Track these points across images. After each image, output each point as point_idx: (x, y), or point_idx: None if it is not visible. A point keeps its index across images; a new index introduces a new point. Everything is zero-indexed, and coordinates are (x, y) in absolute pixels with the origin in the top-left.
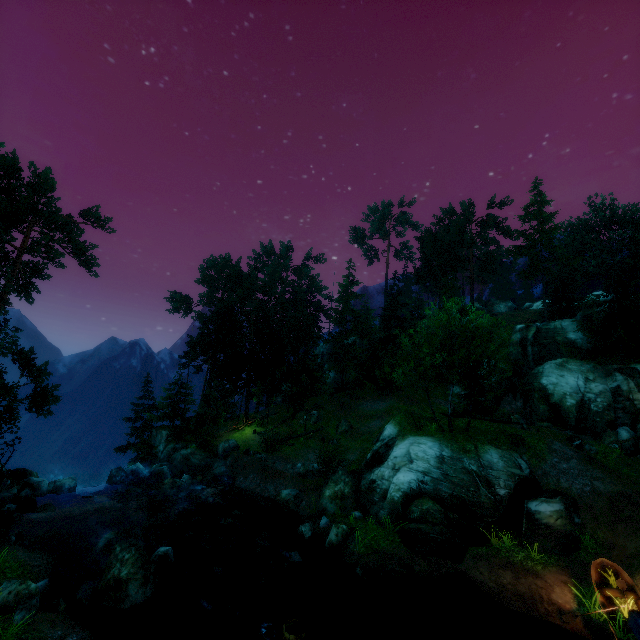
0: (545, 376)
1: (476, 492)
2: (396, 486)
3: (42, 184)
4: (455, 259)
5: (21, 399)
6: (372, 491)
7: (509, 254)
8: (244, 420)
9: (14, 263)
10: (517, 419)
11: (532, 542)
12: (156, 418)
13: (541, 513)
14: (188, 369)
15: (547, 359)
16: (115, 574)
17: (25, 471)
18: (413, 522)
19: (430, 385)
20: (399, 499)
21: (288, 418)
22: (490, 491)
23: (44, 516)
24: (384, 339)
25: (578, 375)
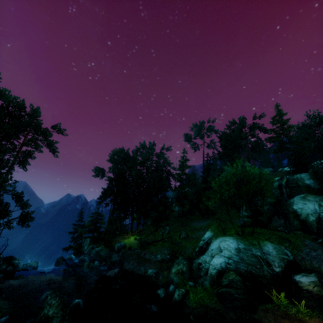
0: (295, 204)
1: (261, 269)
2: (213, 266)
3: (35, 114)
4: (238, 145)
5: (14, 218)
6: (199, 269)
7: (267, 141)
8: (130, 232)
9: (18, 150)
10: (282, 229)
11: (300, 301)
12: (84, 232)
13: (303, 283)
14: (102, 206)
15: (295, 195)
16: (45, 313)
17: (12, 257)
18: (224, 287)
19: (230, 212)
20: (215, 273)
21: (153, 231)
22: (270, 268)
23: (17, 282)
24: (203, 188)
25: (314, 203)
